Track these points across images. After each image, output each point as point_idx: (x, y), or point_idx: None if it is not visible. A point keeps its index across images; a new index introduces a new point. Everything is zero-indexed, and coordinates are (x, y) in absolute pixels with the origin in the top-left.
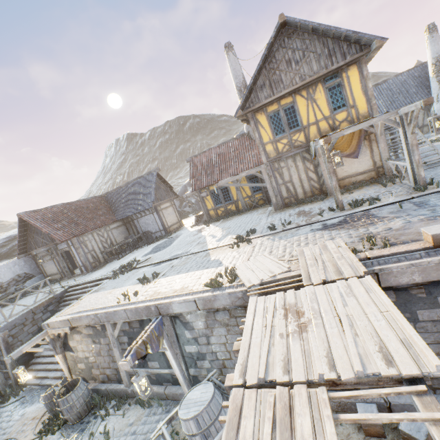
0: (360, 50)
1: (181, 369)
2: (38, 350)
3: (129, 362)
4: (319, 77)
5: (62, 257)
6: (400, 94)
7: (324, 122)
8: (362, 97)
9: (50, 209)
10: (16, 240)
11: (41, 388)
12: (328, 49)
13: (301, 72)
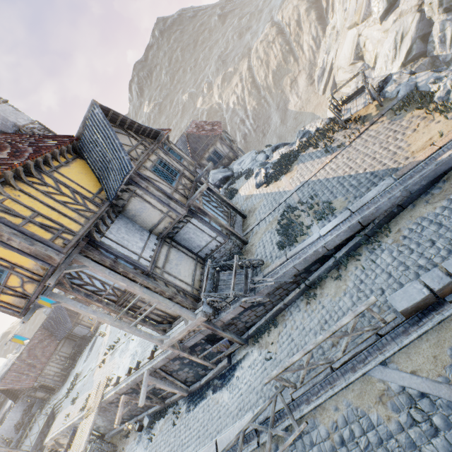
0: None
1: (95, 434)
2: None
3: None
4: None
5: (41, 388)
6: None
7: None
8: None
9: (12, 368)
10: None
11: None
12: None
13: None
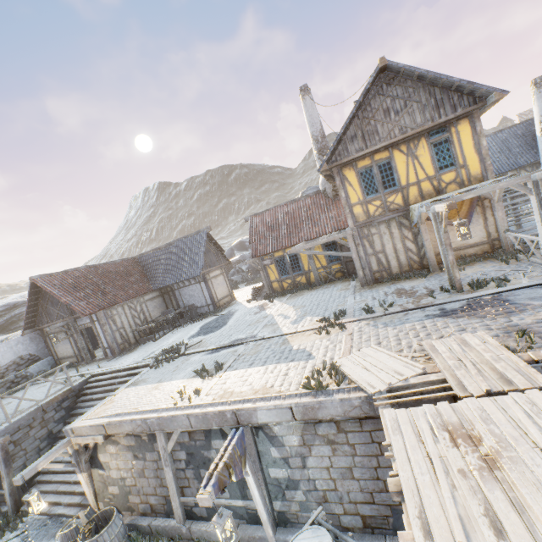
0: (474, 103)
1: (265, 502)
2: (57, 466)
3: (211, 496)
4: (423, 130)
5: (81, 335)
6: (501, 154)
7: (427, 183)
8: (475, 156)
9: (71, 272)
10: (16, 309)
11: (50, 519)
12: (435, 99)
13: (401, 124)
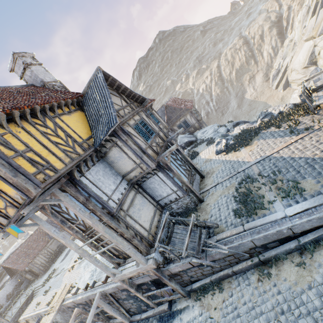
0: None
1: None
2: None
3: None
4: None
5: (29, 272)
6: None
7: None
8: None
9: (15, 252)
10: None
11: None
12: None
13: None
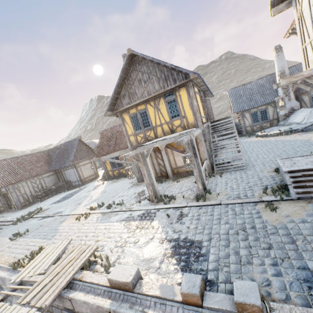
0: (185, 78)
1: None
2: None
3: None
4: (160, 93)
5: (3, 196)
6: (258, 94)
7: (166, 125)
8: (190, 111)
9: (0, 162)
10: None
11: None
12: (164, 74)
13: (148, 89)
